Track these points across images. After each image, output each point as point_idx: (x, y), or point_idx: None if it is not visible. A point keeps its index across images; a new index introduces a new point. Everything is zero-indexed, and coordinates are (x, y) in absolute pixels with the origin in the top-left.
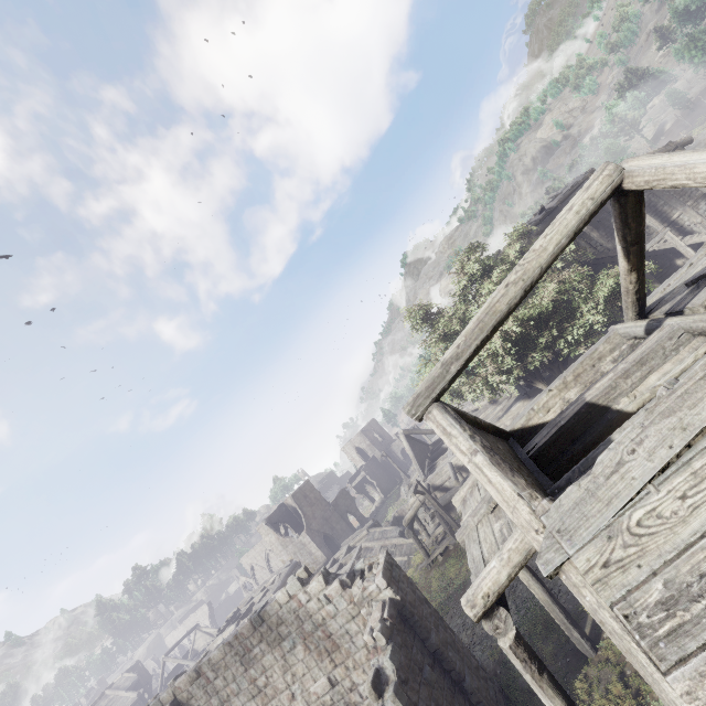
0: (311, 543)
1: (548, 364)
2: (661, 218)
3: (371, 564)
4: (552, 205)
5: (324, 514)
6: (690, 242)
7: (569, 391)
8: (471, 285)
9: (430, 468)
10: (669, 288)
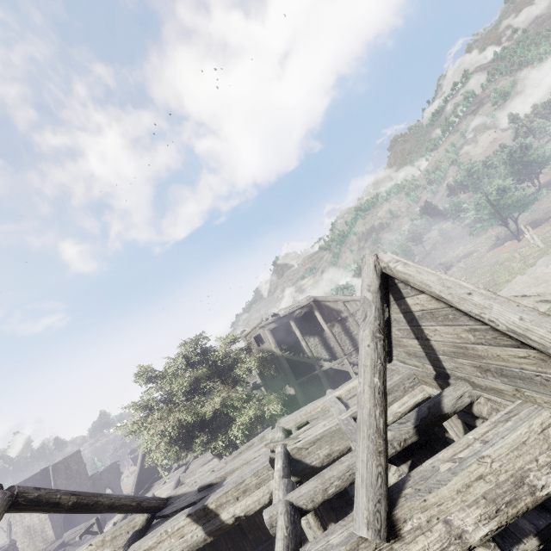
0: (47, 520)
1: (220, 447)
2: (353, 343)
3: None
4: (280, 314)
5: (79, 489)
6: (356, 370)
7: (104, 549)
8: (186, 367)
9: (147, 488)
10: (192, 486)
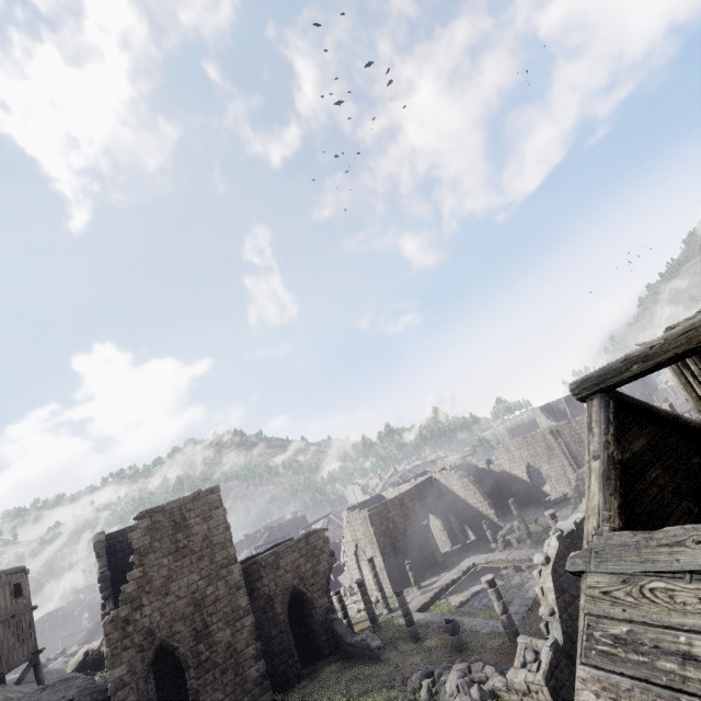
0: None
1: None
2: None
3: (661, 404)
4: None
5: None
6: None
7: None
8: None
9: None
10: None
